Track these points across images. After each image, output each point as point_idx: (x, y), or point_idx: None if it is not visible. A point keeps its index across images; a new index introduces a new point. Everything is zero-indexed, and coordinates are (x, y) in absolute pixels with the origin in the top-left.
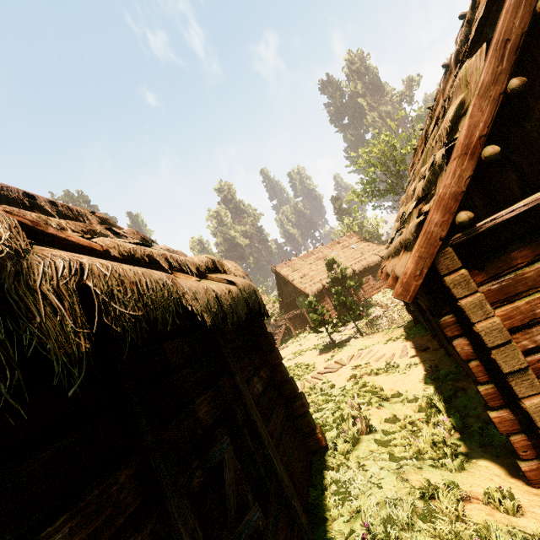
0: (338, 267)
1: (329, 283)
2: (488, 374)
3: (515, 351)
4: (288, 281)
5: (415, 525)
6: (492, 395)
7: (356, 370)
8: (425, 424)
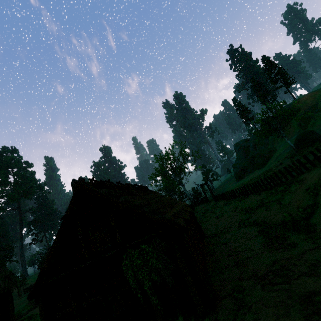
0: None
1: None
2: None
3: None
4: None
5: None
6: None
7: None
8: None
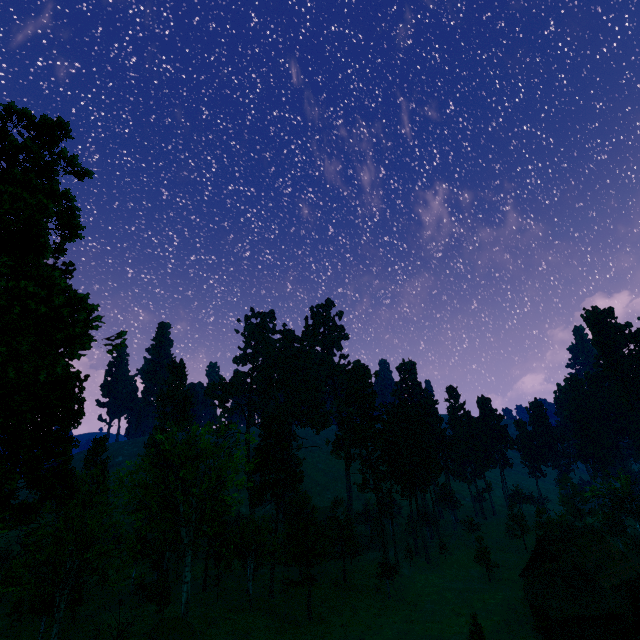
0: None
1: None
2: None
3: None
4: None
5: None
6: None
7: None
8: None
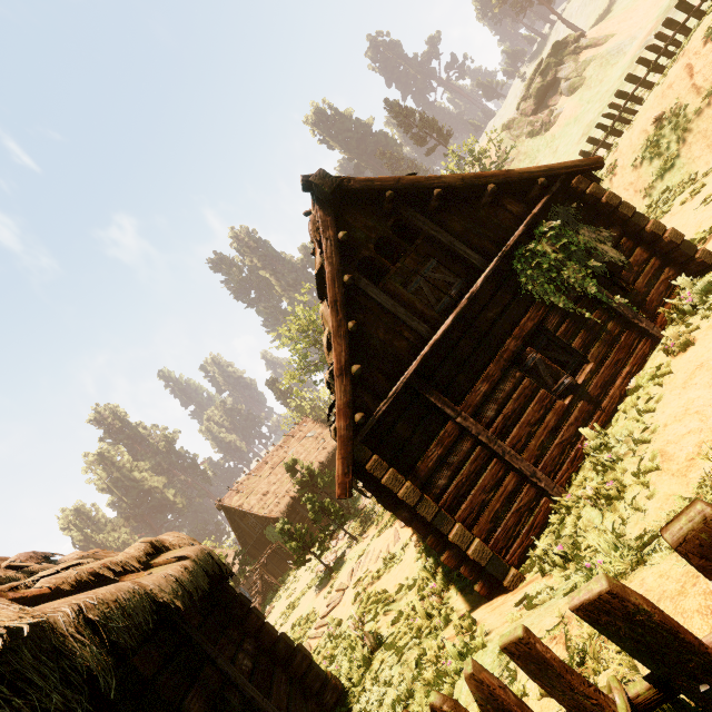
0: (302, 466)
1: (298, 491)
2: (425, 527)
3: (428, 501)
4: (245, 512)
5: (416, 690)
6: (434, 542)
7: (358, 586)
8: (422, 602)
